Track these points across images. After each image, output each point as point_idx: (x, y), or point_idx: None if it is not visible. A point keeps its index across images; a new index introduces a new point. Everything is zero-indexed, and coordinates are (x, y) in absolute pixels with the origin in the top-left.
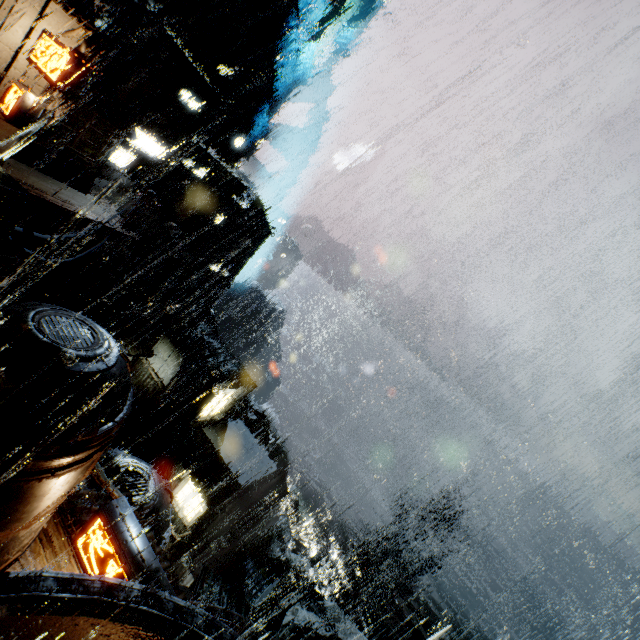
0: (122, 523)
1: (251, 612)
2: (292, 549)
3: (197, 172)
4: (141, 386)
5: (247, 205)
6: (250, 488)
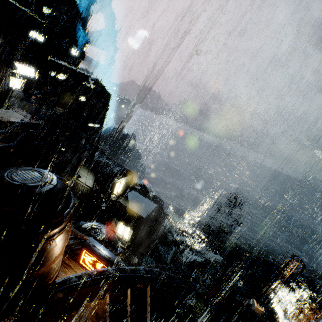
0: (95, 248)
1: (166, 263)
2: (177, 235)
3: (59, 77)
4: (81, 192)
5: (93, 85)
6: (148, 217)
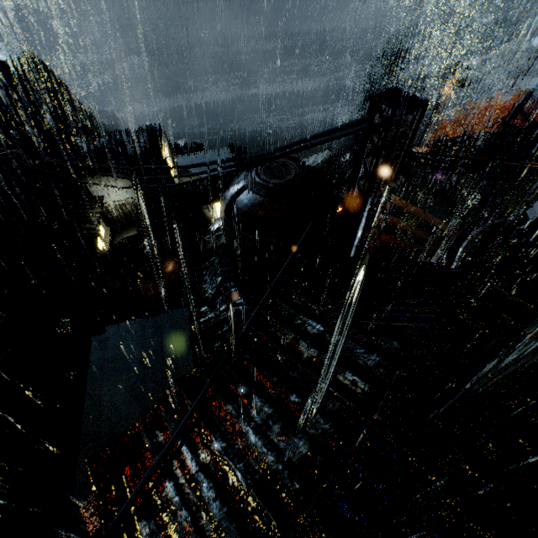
0: None
1: None
2: None
3: None
4: (126, 216)
5: None
6: None
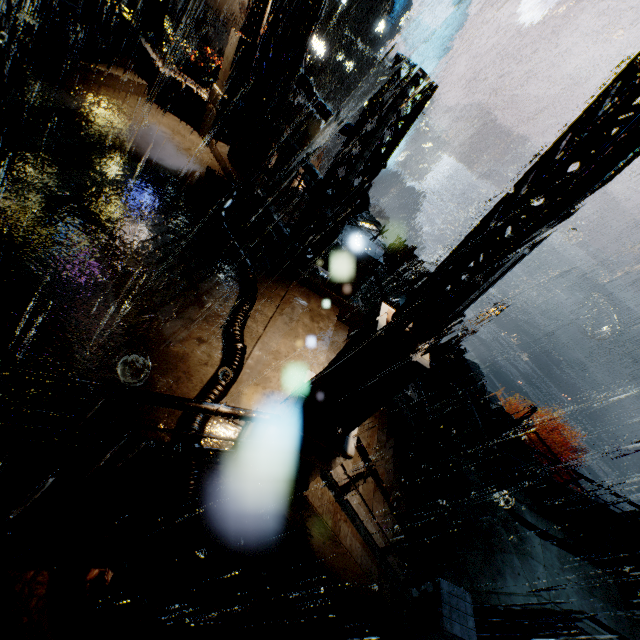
0: None
1: None
2: None
3: (348, 61)
4: None
5: None
6: None
